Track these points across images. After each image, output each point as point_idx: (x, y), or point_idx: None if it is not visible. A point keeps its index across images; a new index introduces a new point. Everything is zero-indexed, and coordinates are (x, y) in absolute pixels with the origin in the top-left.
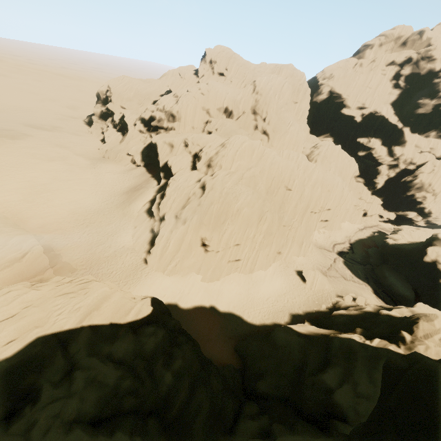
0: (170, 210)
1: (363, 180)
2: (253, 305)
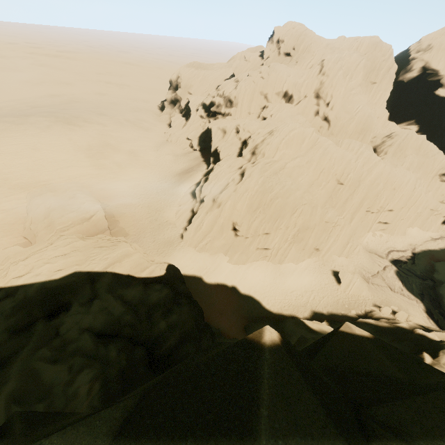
0: (210, 193)
1: None
2: (275, 294)
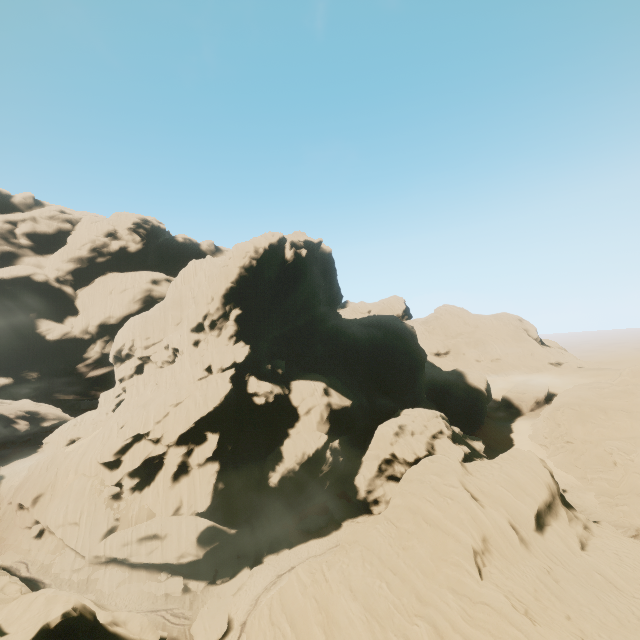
0: None
1: None
2: None
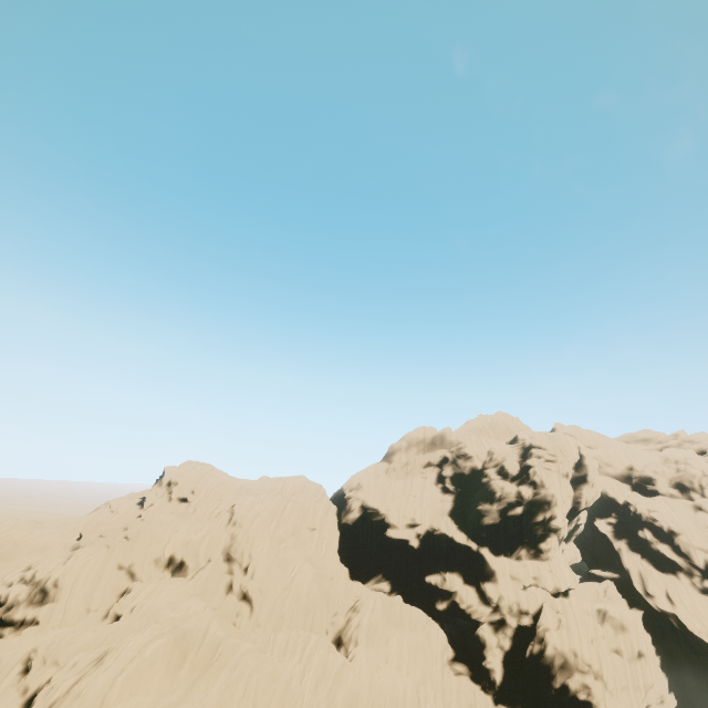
0: None
1: (465, 666)
2: None
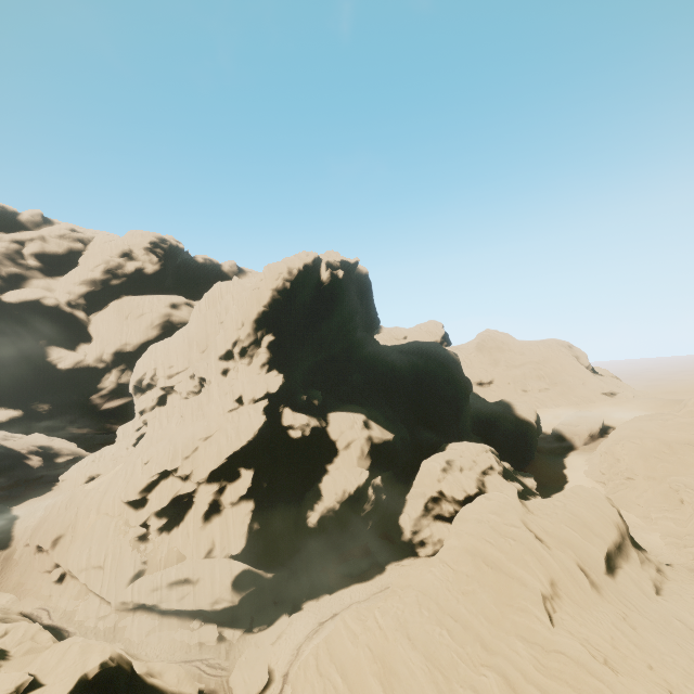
0: None
1: None
2: None
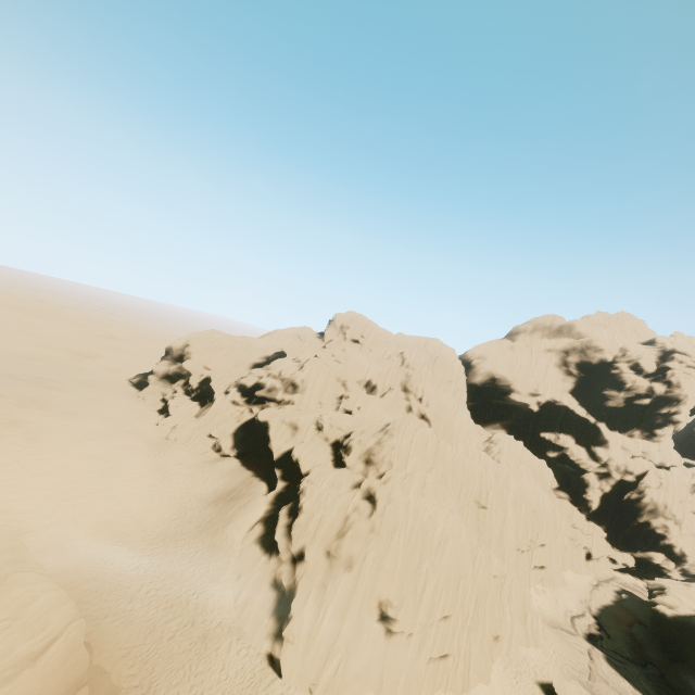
0: (314, 540)
1: (567, 495)
2: None
